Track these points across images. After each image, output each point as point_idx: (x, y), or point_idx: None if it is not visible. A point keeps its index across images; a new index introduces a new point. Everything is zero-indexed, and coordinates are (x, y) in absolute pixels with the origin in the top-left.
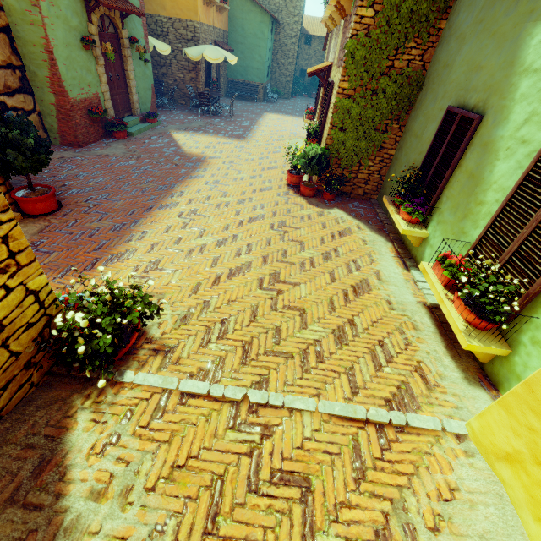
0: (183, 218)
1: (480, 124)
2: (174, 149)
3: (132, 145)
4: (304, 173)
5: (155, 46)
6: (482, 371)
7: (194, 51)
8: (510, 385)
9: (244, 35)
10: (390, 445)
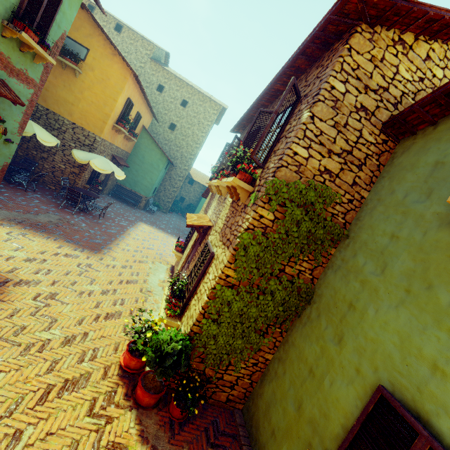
0: None
1: None
2: None
3: None
4: None
5: (36, 134)
6: None
7: (83, 155)
8: None
9: (143, 161)
10: None
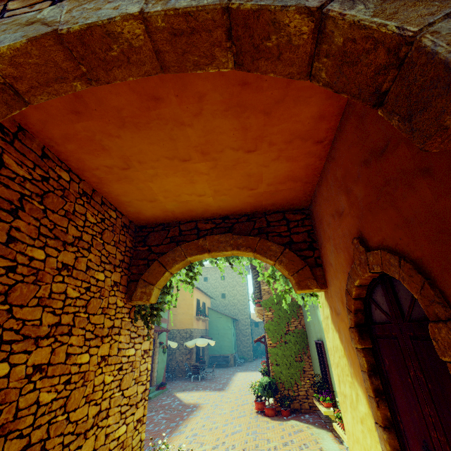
0: (189, 438)
1: (324, 344)
2: (178, 402)
3: (151, 404)
4: (265, 400)
5: (169, 344)
6: None
7: (191, 342)
8: None
9: (218, 329)
10: None
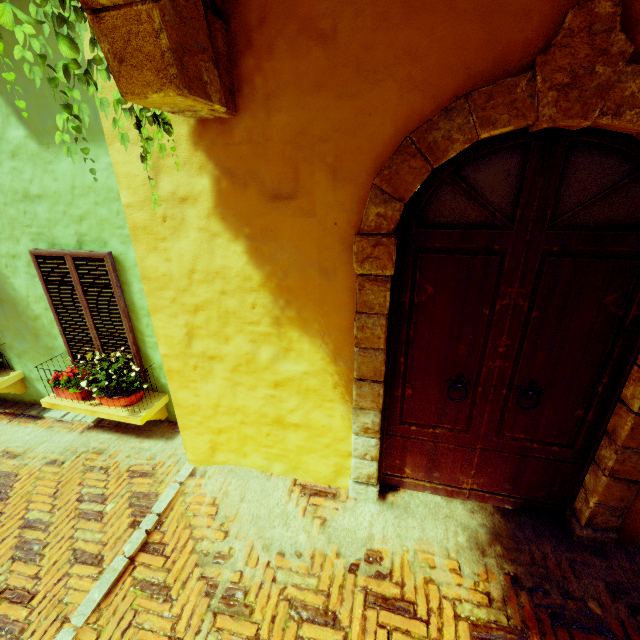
0: None
1: None
2: None
3: None
4: None
5: None
6: (172, 423)
7: None
8: None
9: None
10: (164, 543)
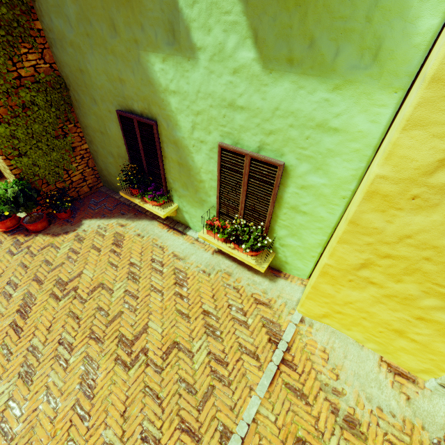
0: None
1: (158, 127)
2: None
3: None
4: None
5: None
6: (269, 267)
7: None
8: (285, 267)
9: None
10: (295, 364)
